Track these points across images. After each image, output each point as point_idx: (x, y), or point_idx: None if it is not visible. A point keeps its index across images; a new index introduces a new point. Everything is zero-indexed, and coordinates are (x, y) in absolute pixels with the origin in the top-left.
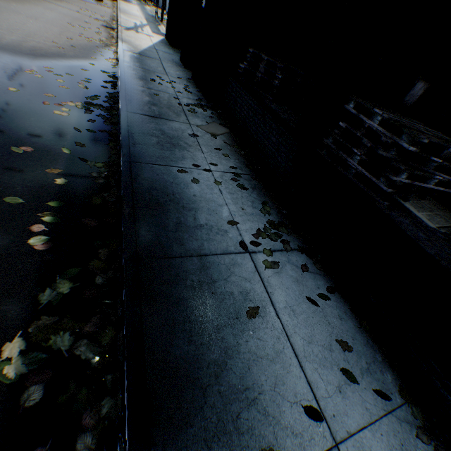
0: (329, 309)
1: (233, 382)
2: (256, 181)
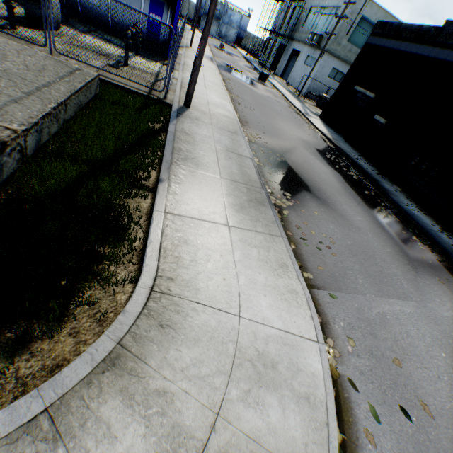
0: None
1: None
2: (426, 213)
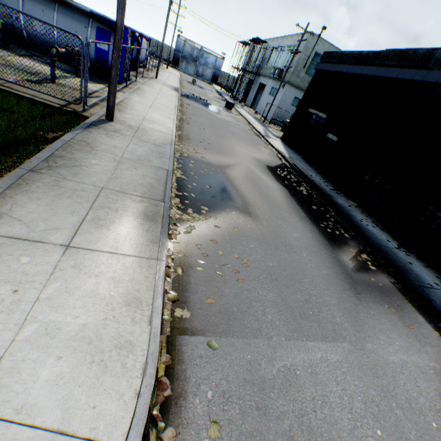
0: (430, 270)
1: (414, 273)
2: (383, 228)
